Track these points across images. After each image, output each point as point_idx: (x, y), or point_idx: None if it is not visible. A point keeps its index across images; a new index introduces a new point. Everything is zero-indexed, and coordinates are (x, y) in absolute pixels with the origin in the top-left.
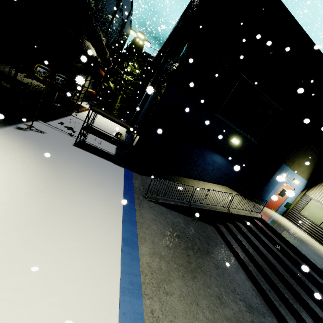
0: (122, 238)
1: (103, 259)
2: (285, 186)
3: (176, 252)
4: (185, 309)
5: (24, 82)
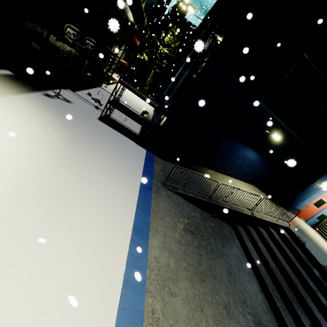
0: (133, 227)
1: (111, 246)
2: (324, 197)
3: (187, 250)
4: (188, 314)
5: (56, 45)
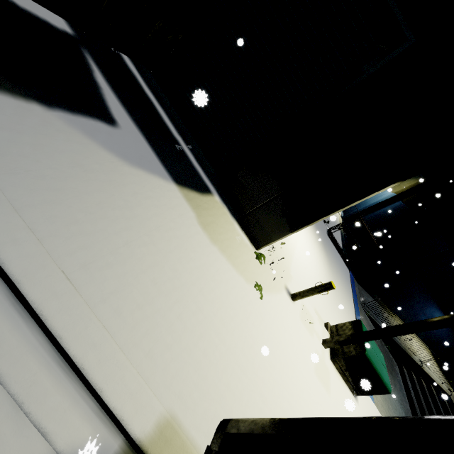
0: None
1: None
2: None
3: None
4: None
5: None
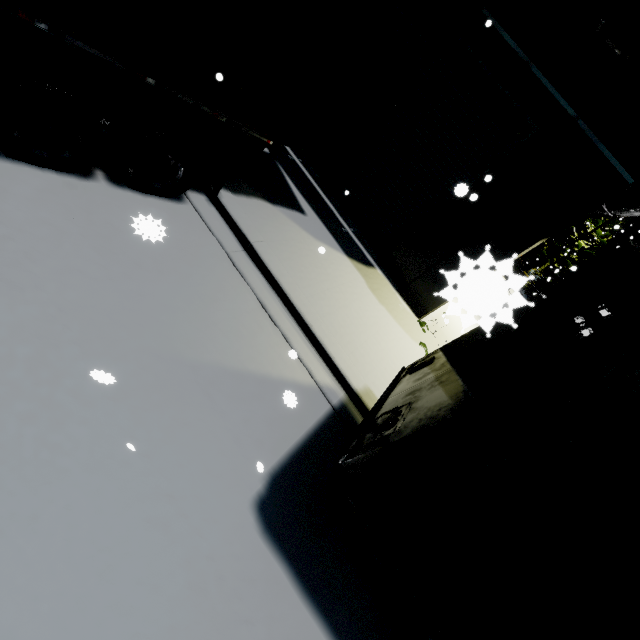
0: None
1: None
2: None
3: None
4: None
5: None
